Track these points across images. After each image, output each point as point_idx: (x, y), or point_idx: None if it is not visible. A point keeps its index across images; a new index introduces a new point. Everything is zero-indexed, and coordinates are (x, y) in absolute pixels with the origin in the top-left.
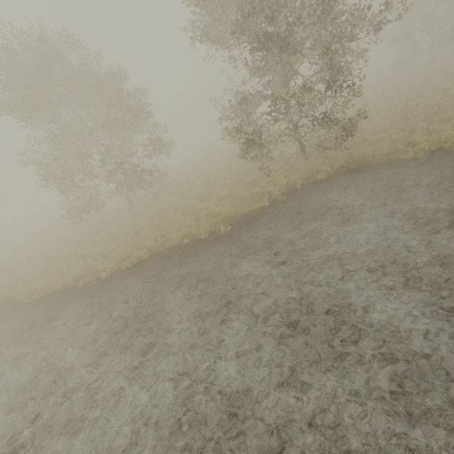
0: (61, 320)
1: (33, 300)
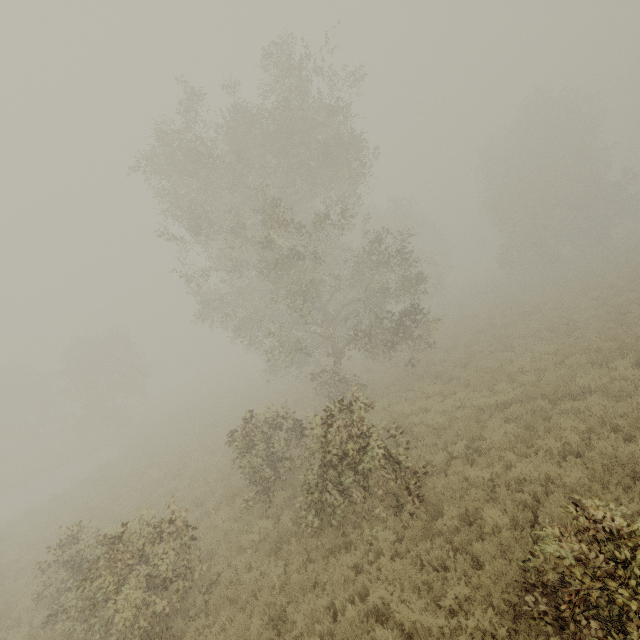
0: None
1: None
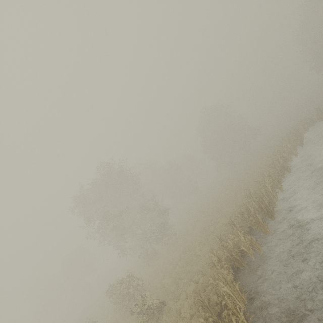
0: None
1: None
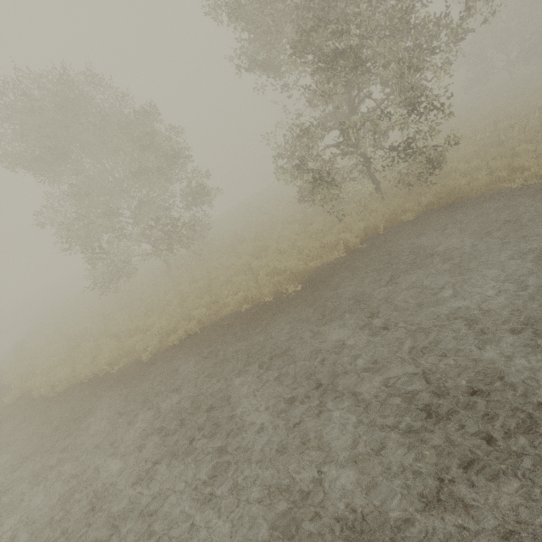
0: (94, 418)
1: (56, 393)
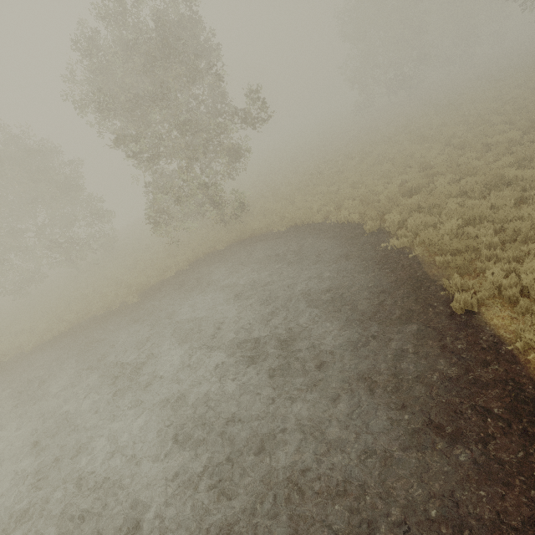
0: None
1: None
